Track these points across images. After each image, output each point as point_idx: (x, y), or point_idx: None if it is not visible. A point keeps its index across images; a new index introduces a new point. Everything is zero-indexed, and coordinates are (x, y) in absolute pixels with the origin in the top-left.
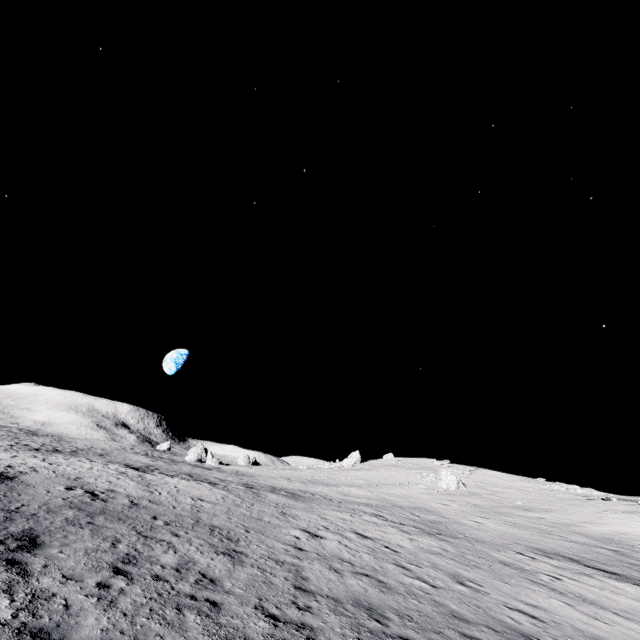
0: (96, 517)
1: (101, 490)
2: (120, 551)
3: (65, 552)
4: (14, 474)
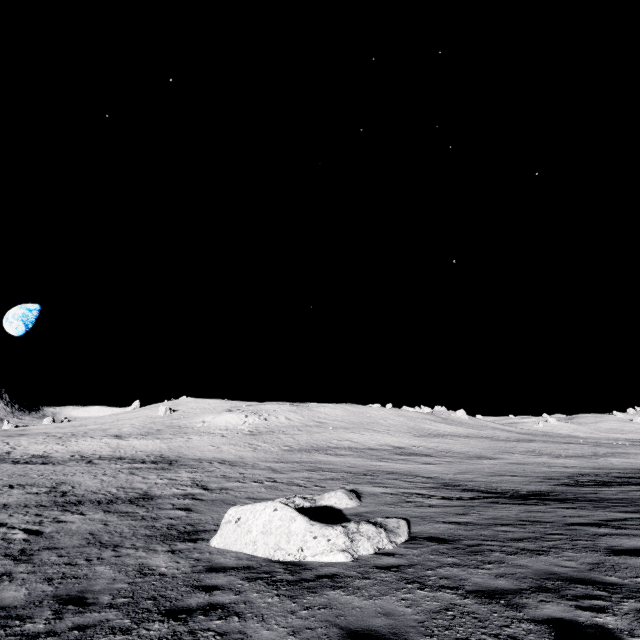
0: None
1: None
2: None
3: None
4: None
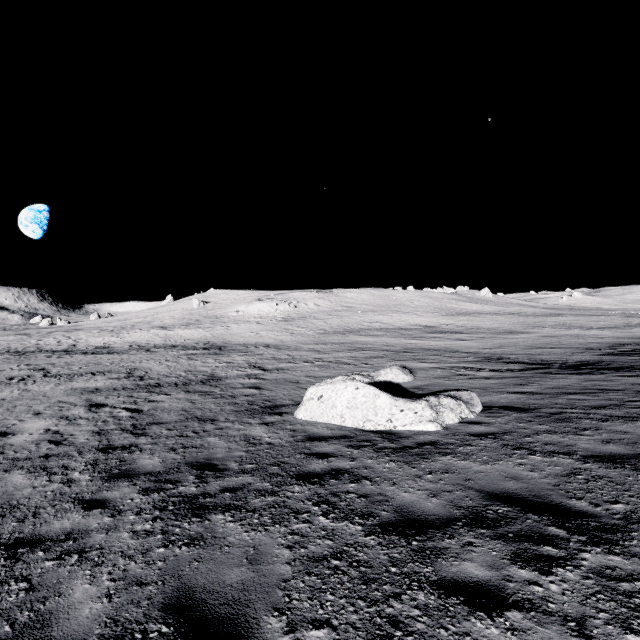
0: None
1: None
2: None
3: None
4: None
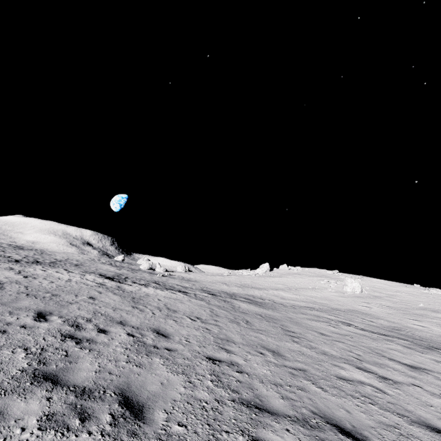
0: (91, 414)
1: (85, 315)
2: None
3: None
4: None
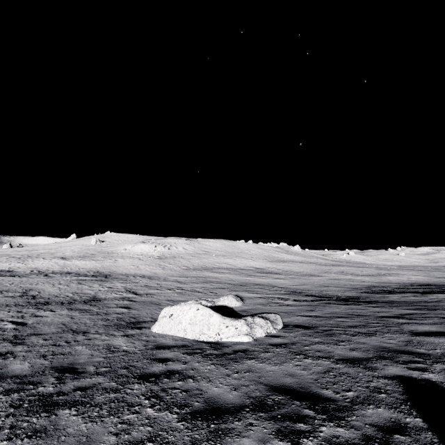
0: None
1: None
2: None
3: None
4: None
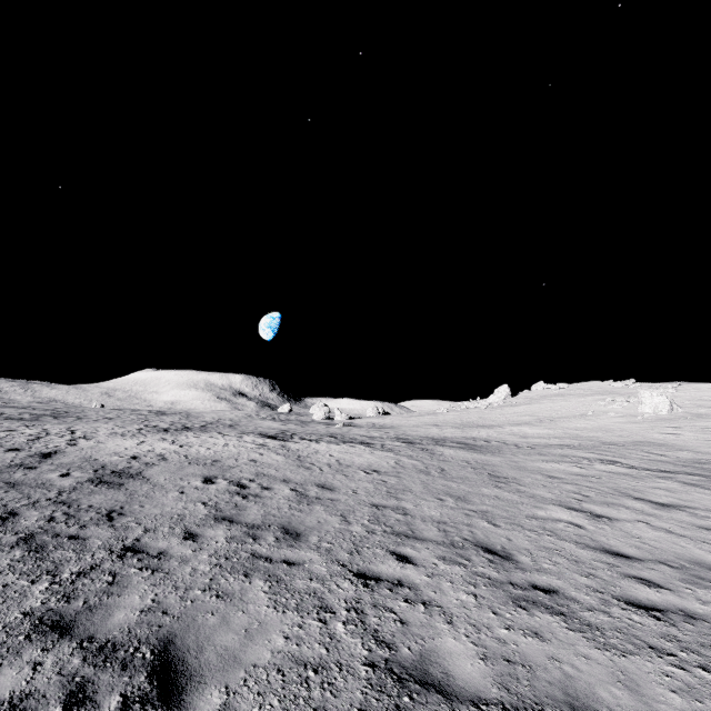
0: (261, 537)
1: (248, 477)
2: (350, 653)
3: (237, 704)
4: (138, 469)
